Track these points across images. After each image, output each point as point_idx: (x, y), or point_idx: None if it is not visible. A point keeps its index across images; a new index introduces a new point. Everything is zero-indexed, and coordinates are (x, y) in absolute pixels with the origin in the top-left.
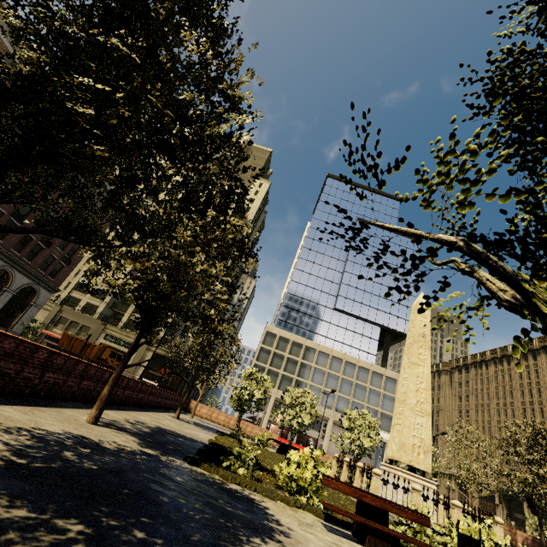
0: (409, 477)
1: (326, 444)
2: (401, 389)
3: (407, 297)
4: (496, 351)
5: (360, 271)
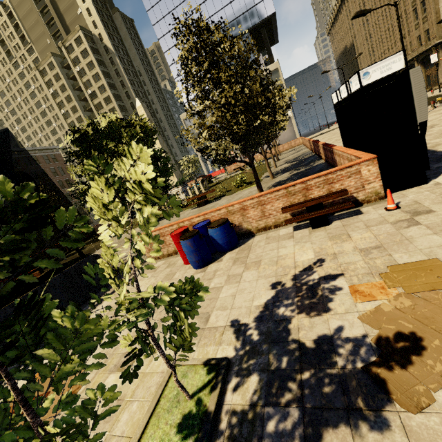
0: (172, 191)
1: None
2: None
3: None
4: None
5: None
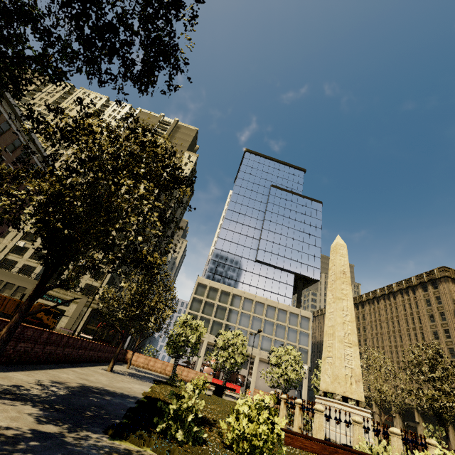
0: (346, 408)
1: (253, 379)
2: (328, 323)
3: (314, 249)
4: (384, 289)
5: (275, 228)
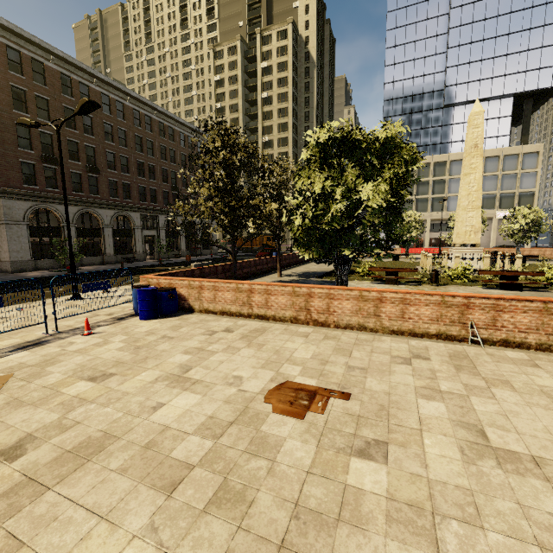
0: (462, 250)
1: None
2: (459, 196)
3: None
4: None
5: (471, 34)
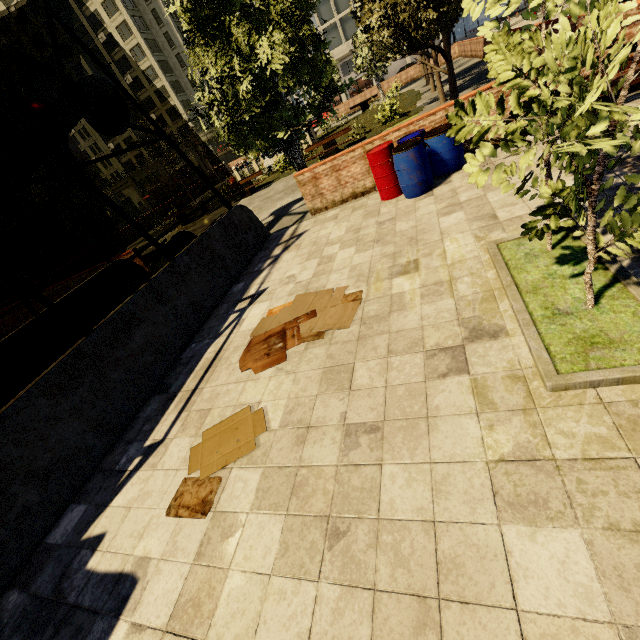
0: None
1: None
2: None
3: None
4: None
5: None
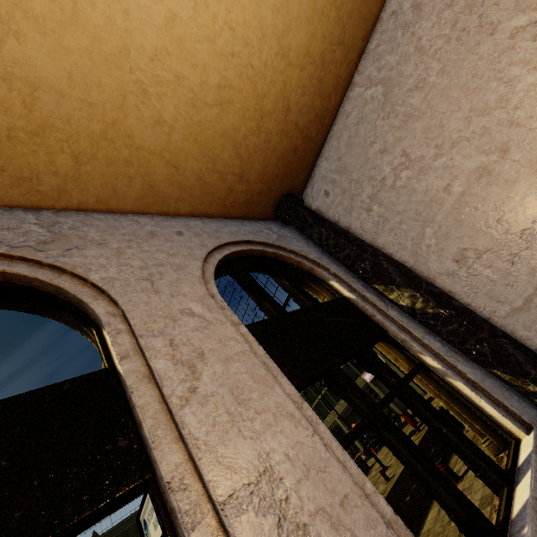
0: None
1: None
2: None
3: None
4: None
5: None
